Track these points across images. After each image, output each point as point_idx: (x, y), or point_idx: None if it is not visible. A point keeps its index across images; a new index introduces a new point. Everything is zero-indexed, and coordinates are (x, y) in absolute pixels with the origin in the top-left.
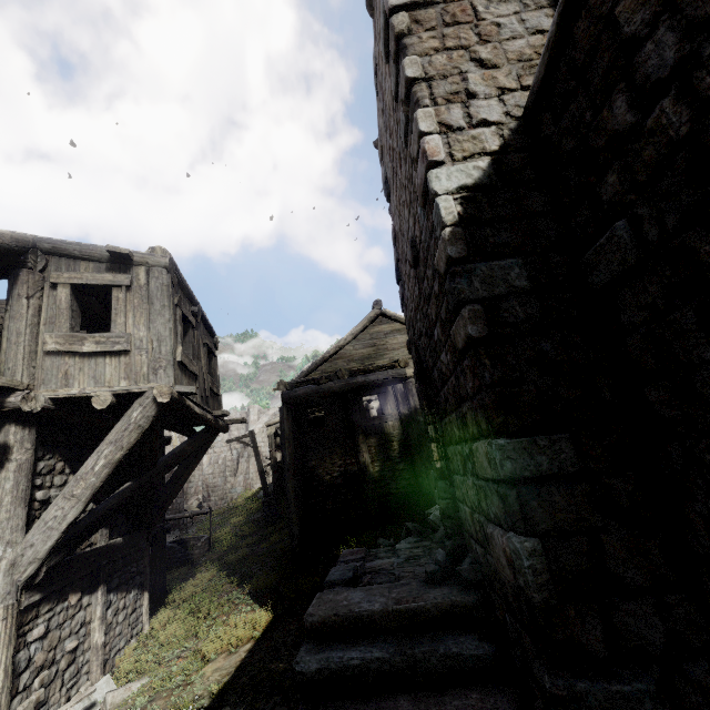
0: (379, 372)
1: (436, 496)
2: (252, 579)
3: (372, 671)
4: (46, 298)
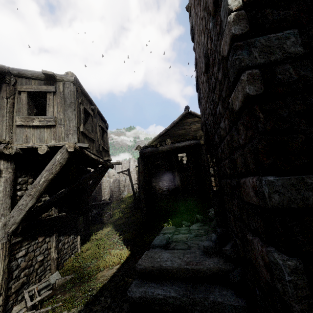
0: (186, 141)
1: (212, 204)
2: (125, 233)
3: (169, 303)
4: (16, 99)
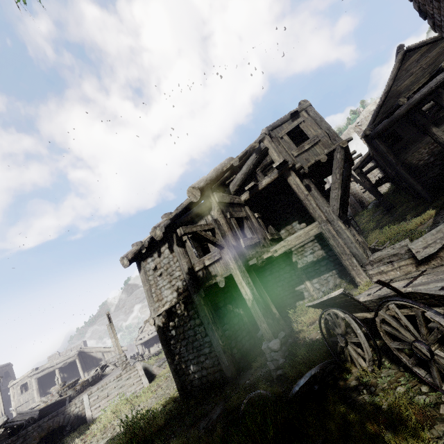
0: (429, 83)
1: None
2: (405, 219)
3: None
4: (282, 143)
